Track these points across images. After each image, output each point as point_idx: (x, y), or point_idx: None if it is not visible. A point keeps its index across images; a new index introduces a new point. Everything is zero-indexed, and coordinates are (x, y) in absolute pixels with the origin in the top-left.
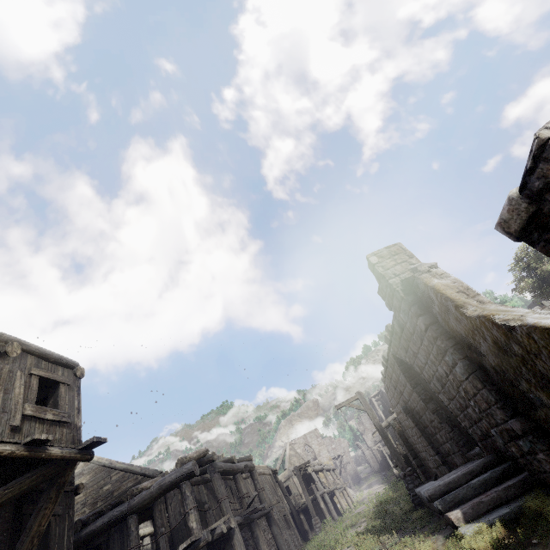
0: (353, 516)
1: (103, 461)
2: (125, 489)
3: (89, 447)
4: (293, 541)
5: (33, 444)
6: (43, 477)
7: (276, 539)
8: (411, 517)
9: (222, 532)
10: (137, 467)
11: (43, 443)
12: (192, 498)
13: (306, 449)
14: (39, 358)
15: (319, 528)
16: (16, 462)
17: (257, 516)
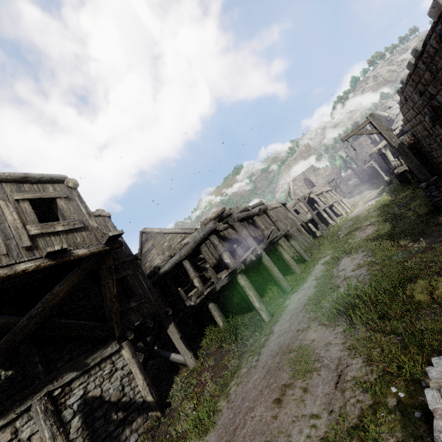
0: (354, 220)
1: (155, 231)
2: (177, 243)
3: (112, 240)
4: (306, 241)
5: (55, 254)
6: (87, 269)
7: (294, 247)
8: (434, 220)
9: (251, 260)
10: (178, 230)
11: (63, 251)
12: (221, 245)
13: (305, 181)
14: (17, 184)
15: (324, 230)
16: (62, 264)
17: (277, 239)
